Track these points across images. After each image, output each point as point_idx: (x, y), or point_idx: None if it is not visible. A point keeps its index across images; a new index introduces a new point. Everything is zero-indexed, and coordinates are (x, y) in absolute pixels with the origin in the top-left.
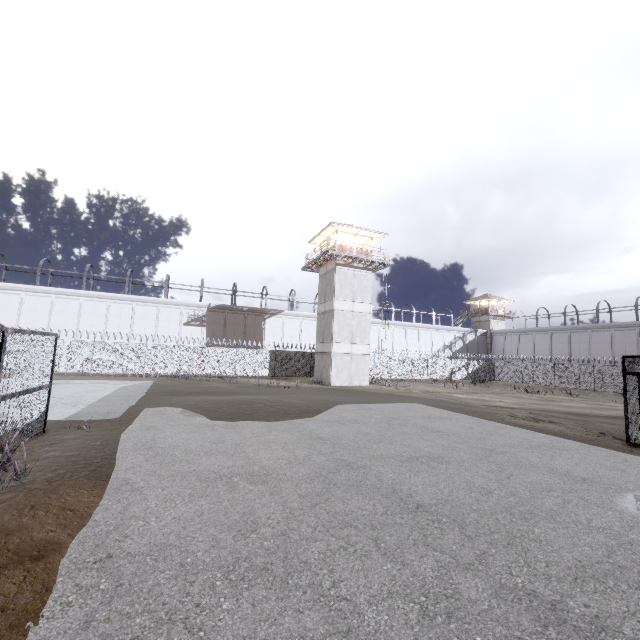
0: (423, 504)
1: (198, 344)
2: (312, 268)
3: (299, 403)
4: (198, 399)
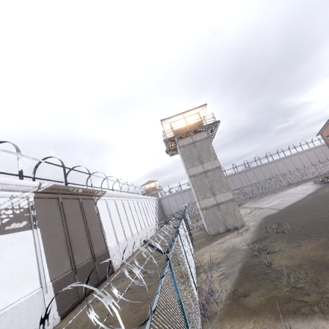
0: None
1: (33, 268)
2: (171, 140)
3: None
4: None
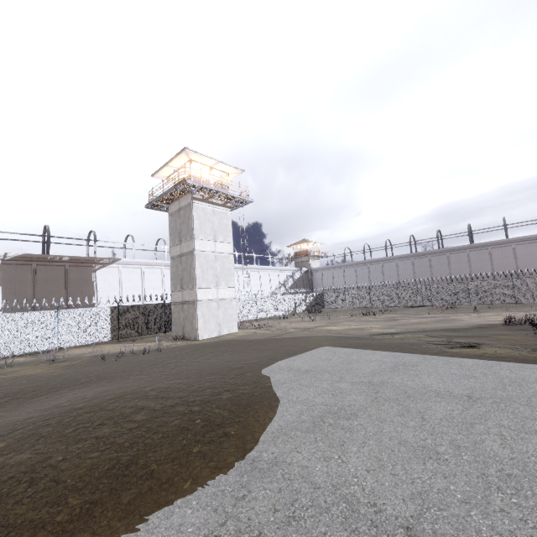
0: None
1: None
2: (159, 205)
3: (204, 387)
4: None
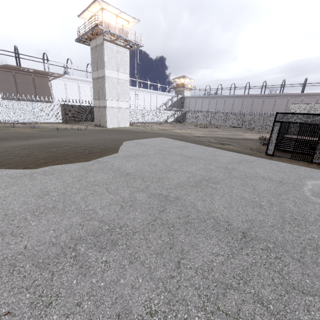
0: (243, 231)
1: None
2: (84, 41)
3: (96, 143)
4: (7, 145)
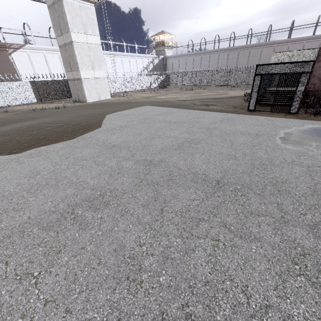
0: (218, 179)
1: None
2: None
3: (77, 120)
4: None
